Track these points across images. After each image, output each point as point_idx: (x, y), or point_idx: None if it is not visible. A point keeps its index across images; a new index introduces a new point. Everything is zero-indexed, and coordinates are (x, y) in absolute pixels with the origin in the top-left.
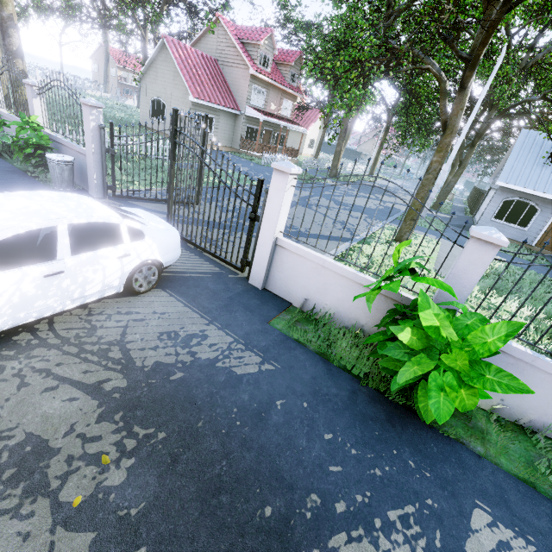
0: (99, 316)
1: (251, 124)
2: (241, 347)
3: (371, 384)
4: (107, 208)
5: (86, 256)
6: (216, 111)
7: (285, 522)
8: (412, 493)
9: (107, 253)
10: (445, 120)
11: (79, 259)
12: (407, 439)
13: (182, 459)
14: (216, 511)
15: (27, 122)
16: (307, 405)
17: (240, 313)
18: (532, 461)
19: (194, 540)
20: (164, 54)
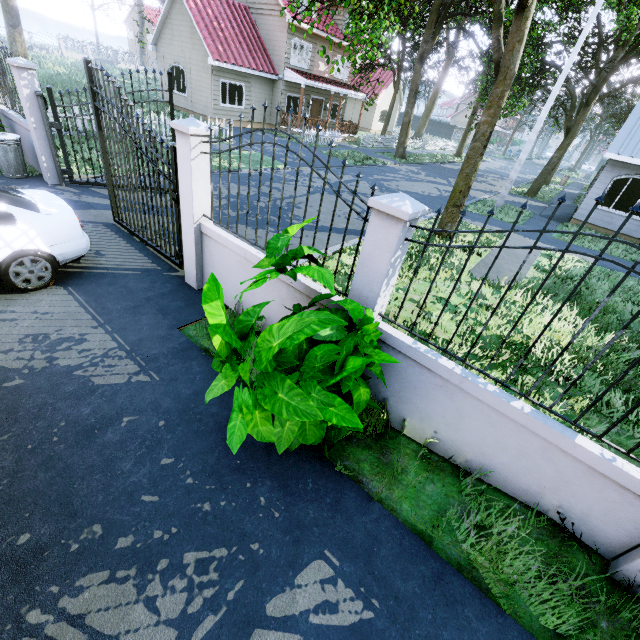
0: None
1: (293, 92)
2: (121, 354)
3: None
4: None
5: None
6: (246, 77)
7: (38, 552)
8: (237, 535)
9: None
10: (498, 60)
11: None
12: (278, 471)
13: None
14: None
15: None
16: (163, 424)
17: (148, 316)
18: (446, 510)
19: None
20: (178, 5)
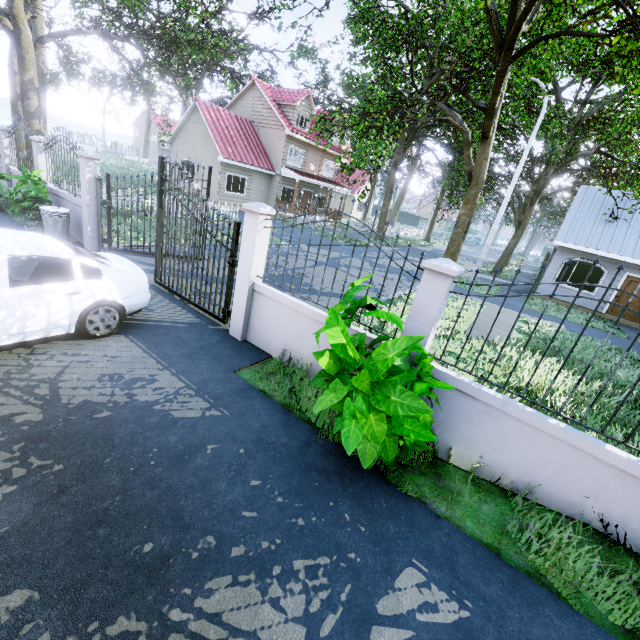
0: (41, 355)
1: (288, 185)
2: (190, 392)
3: (332, 436)
4: (64, 246)
5: (27, 289)
6: (248, 172)
7: (164, 559)
8: (334, 545)
9: (53, 288)
10: (470, 171)
11: (19, 291)
12: (353, 493)
13: (71, 491)
14: (86, 542)
15: (28, 177)
16: (244, 452)
17: (205, 361)
18: (505, 525)
19: (48, 566)
20: (195, 116)
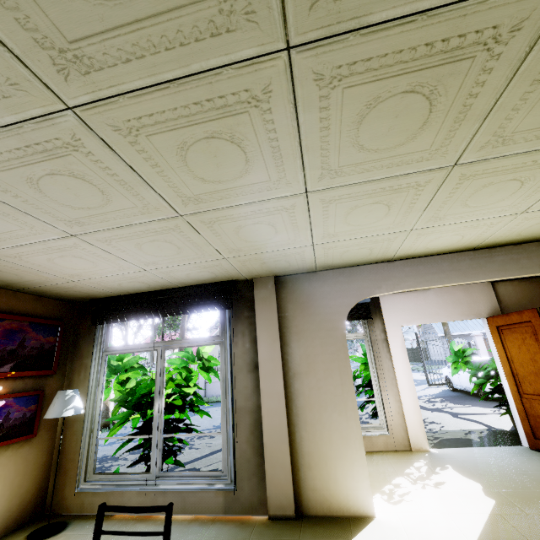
0: None
1: None
2: None
3: None
4: None
5: None
6: None
7: None
8: None
9: None
10: None
11: None
12: None
13: None
14: None
15: None
16: None
17: None
18: None
19: None
20: None
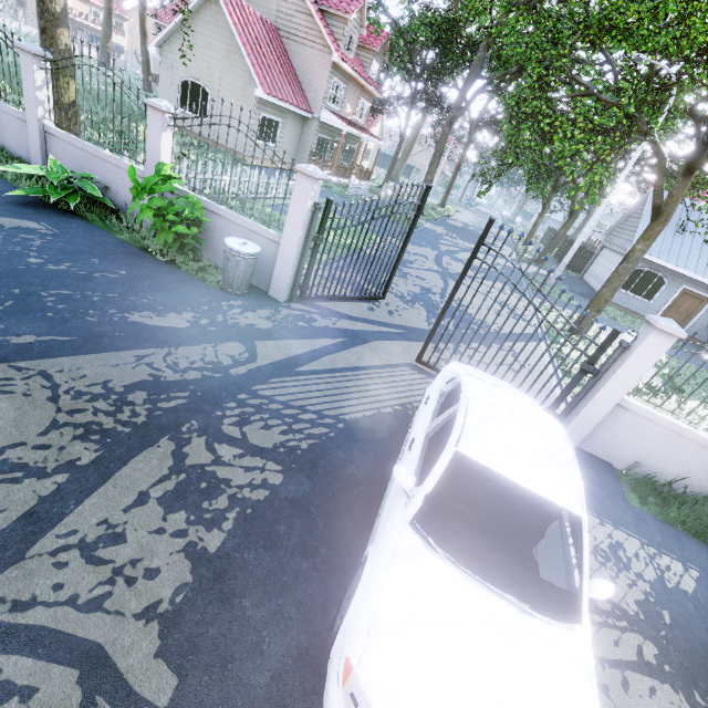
0: None
1: (323, 133)
2: (653, 550)
3: None
4: (527, 403)
5: None
6: (283, 112)
7: None
8: None
9: None
10: (659, 204)
11: None
12: None
13: None
14: None
15: (161, 176)
16: None
17: (601, 495)
18: None
19: None
20: (210, 12)
